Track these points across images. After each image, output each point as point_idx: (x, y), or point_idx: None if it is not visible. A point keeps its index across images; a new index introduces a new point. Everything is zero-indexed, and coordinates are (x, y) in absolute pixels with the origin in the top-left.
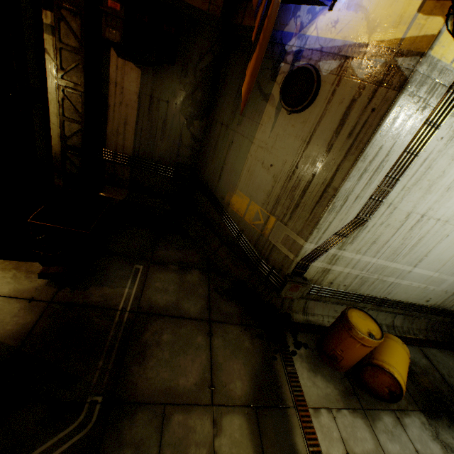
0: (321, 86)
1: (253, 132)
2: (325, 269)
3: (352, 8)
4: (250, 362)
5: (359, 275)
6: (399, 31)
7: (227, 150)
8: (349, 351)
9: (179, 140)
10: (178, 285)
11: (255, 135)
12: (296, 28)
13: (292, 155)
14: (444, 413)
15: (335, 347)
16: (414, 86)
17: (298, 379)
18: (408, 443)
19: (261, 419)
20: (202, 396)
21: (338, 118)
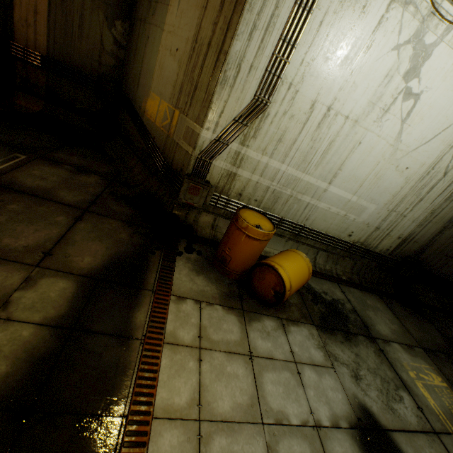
0: None
1: (164, 17)
2: (230, 173)
3: None
4: (118, 248)
5: (270, 188)
6: None
7: (144, 48)
8: (236, 248)
9: (101, 44)
10: (64, 179)
11: (165, 21)
12: None
13: (193, 30)
14: (341, 333)
15: (225, 247)
16: None
17: (172, 272)
18: (284, 344)
19: (99, 290)
20: (27, 257)
21: None
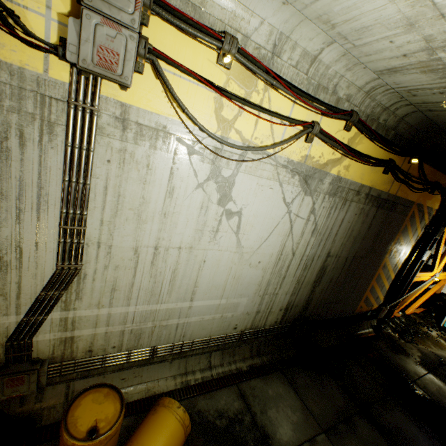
0: None
1: None
2: (65, 339)
3: None
4: None
5: (125, 330)
6: None
7: None
8: None
9: None
10: None
11: None
12: None
13: None
14: None
15: None
16: (9, 99)
17: None
18: None
19: None
20: None
21: None
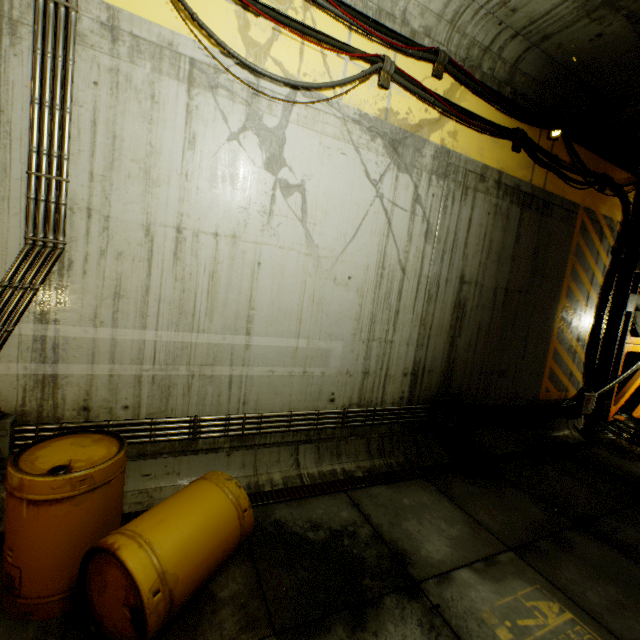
0: None
1: None
2: (43, 379)
3: None
4: None
5: (143, 376)
6: None
7: None
8: (20, 540)
9: None
10: None
11: None
12: None
13: None
14: (344, 614)
15: (5, 548)
16: None
17: None
18: None
19: None
20: None
21: None
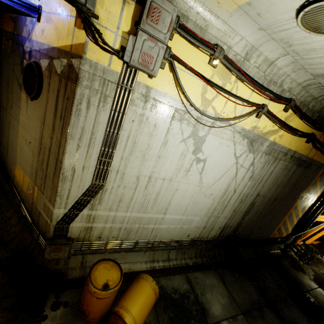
0: (44, 79)
1: (18, 114)
2: (87, 228)
3: (48, 21)
4: None
5: (122, 227)
6: (69, 39)
7: (8, 129)
8: (91, 305)
9: None
10: None
11: (19, 117)
12: (27, 34)
13: (38, 134)
14: None
15: (83, 303)
16: (86, 81)
17: None
18: None
19: None
20: None
21: (54, 104)
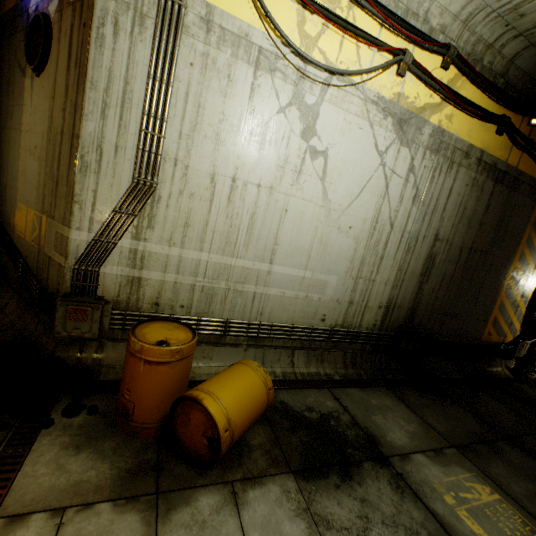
0: (53, 30)
1: (21, 118)
2: (132, 279)
3: None
4: None
5: (196, 285)
6: None
7: (7, 156)
8: (136, 385)
9: None
10: None
11: (22, 121)
12: None
13: (47, 122)
14: (337, 468)
15: (123, 389)
16: None
17: (16, 467)
18: None
19: None
20: None
21: (67, 53)
